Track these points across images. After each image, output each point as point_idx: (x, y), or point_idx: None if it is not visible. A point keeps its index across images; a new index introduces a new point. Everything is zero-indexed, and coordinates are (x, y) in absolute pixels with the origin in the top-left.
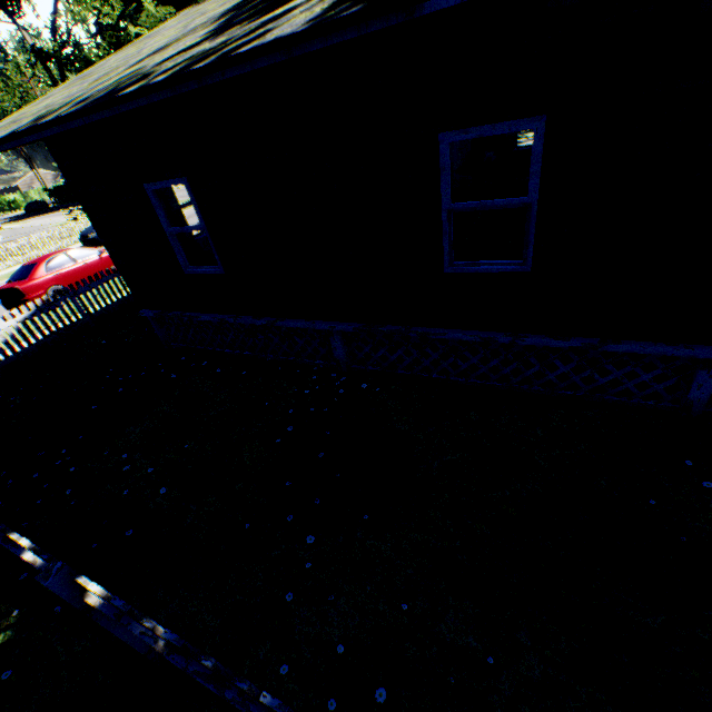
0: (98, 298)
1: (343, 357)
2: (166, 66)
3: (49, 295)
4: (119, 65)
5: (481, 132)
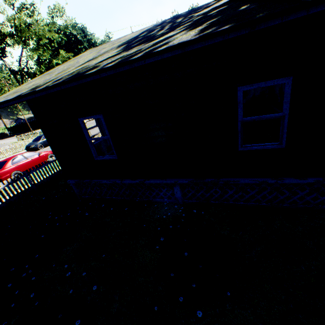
0: (40, 176)
1: (180, 196)
2: (105, 62)
3: (12, 176)
4: (68, 67)
5: (259, 85)
